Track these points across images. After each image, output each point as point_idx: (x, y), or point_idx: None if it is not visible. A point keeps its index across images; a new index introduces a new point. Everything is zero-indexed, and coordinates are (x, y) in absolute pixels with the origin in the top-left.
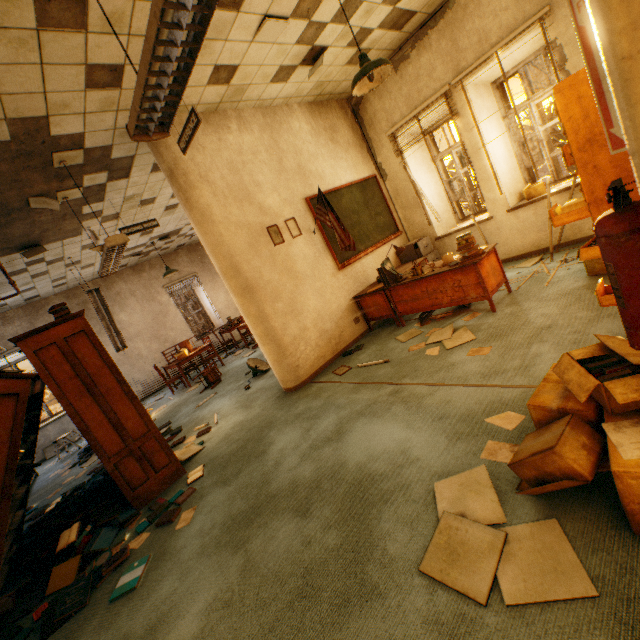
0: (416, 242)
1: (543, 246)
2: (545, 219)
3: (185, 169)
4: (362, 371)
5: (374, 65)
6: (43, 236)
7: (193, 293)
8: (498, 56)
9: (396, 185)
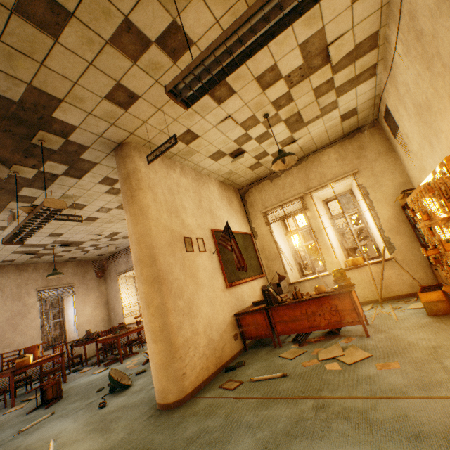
0: (278, 282)
1: (368, 299)
2: (367, 279)
3: (140, 177)
4: (259, 385)
5: (290, 153)
6: None
7: (61, 302)
8: (331, 185)
9: (263, 243)
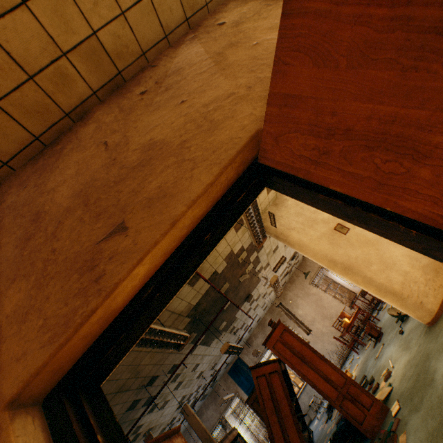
0: None
1: None
2: None
3: (280, 231)
4: None
5: None
6: (249, 290)
7: (327, 278)
8: None
9: None
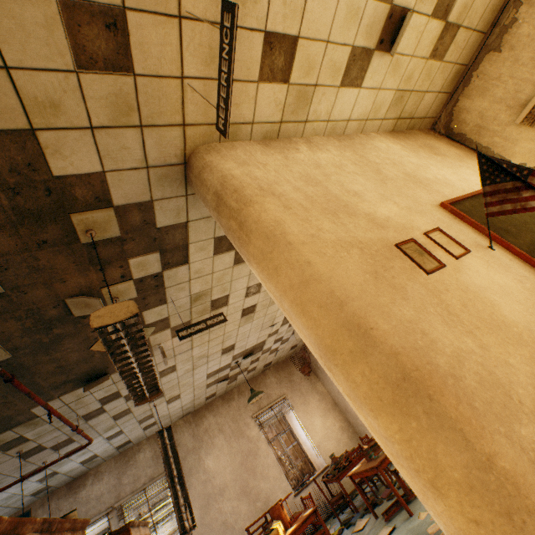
0: None
1: None
2: None
3: (236, 185)
4: None
5: None
6: (107, 360)
7: (284, 421)
8: None
9: None
